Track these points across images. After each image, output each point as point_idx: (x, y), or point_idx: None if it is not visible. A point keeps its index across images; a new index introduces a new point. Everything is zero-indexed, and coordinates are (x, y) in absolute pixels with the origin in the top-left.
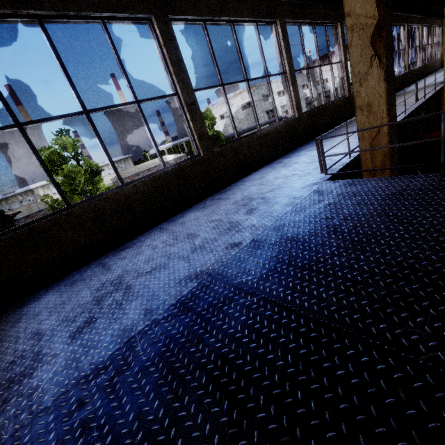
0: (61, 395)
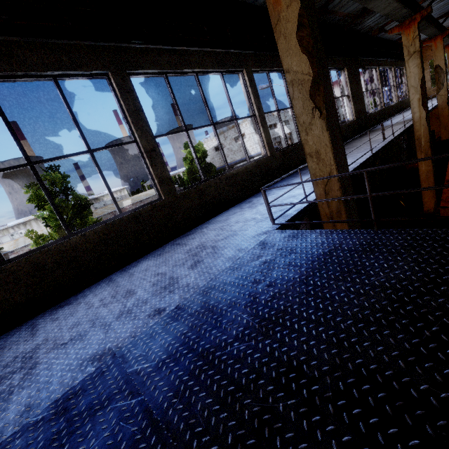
0: None
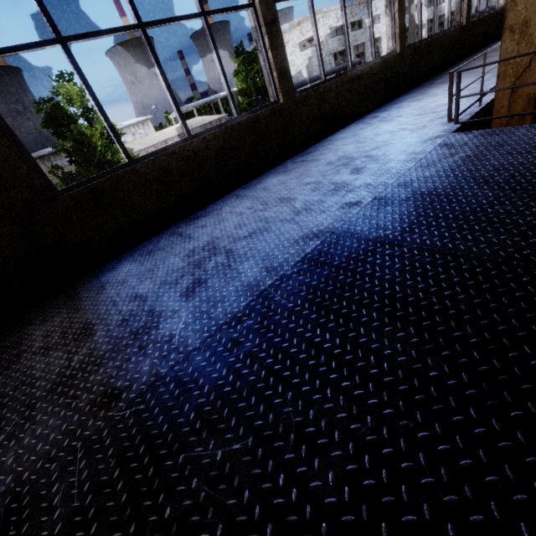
0: (207, 338)
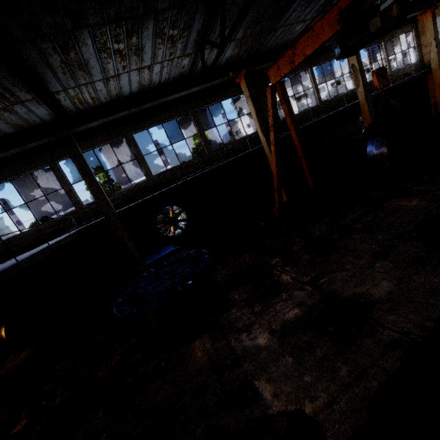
0: None
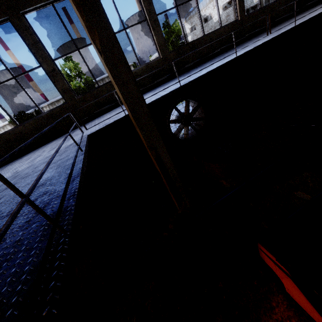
0: None
